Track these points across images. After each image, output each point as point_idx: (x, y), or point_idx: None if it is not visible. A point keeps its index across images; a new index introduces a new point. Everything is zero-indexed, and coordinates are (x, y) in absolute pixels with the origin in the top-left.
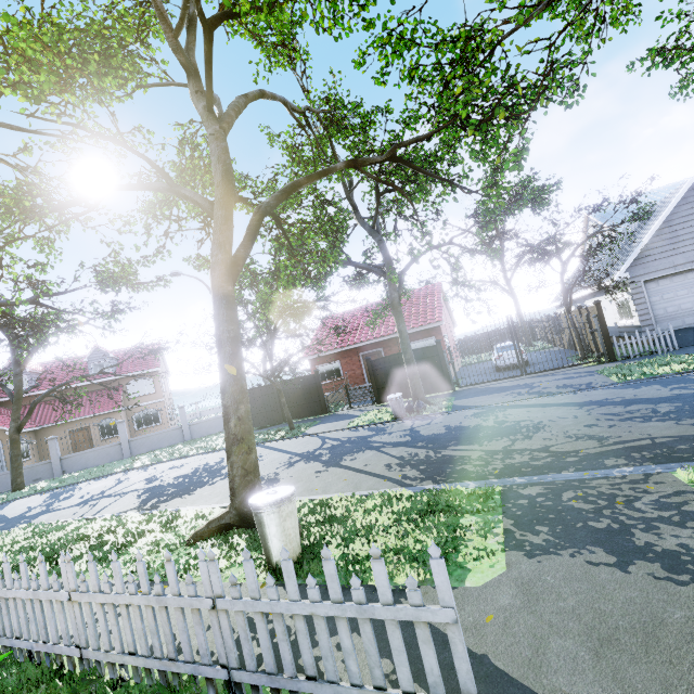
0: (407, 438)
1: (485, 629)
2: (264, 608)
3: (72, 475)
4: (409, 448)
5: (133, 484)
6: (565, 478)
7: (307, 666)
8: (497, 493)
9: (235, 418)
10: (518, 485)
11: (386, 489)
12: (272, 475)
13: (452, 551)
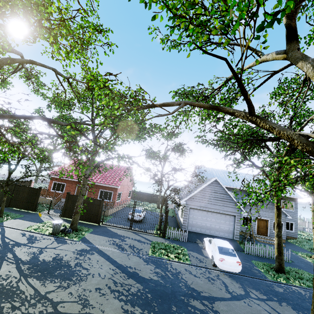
0: (28, 257)
1: None
2: None
3: None
4: (15, 268)
5: None
6: None
7: None
8: None
9: None
10: None
11: None
12: None
13: None
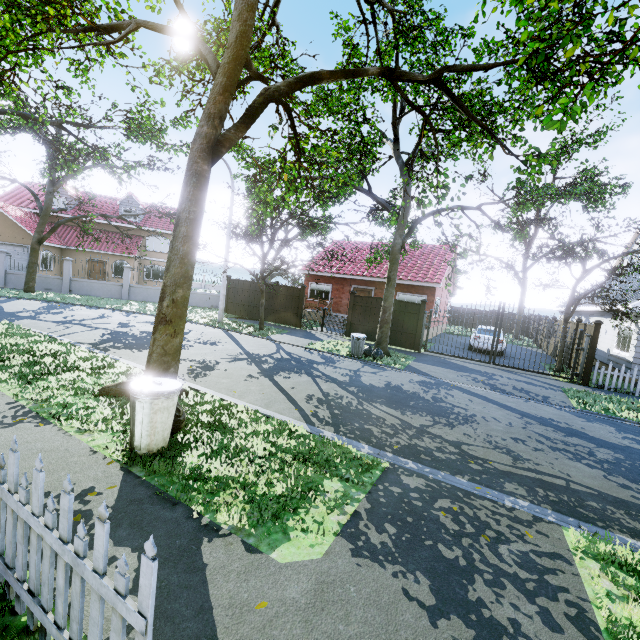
0: (346, 378)
1: (248, 615)
2: (12, 505)
3: (73, 296)
4: (340, 388)
5: (109, 323)
6: (454, 483)
7: (31, 579)
8: (380, 469)
9: (170, 299)
10: (406, 469)
11: (290, 418)
12: (213, 362)
13: (291, 510)
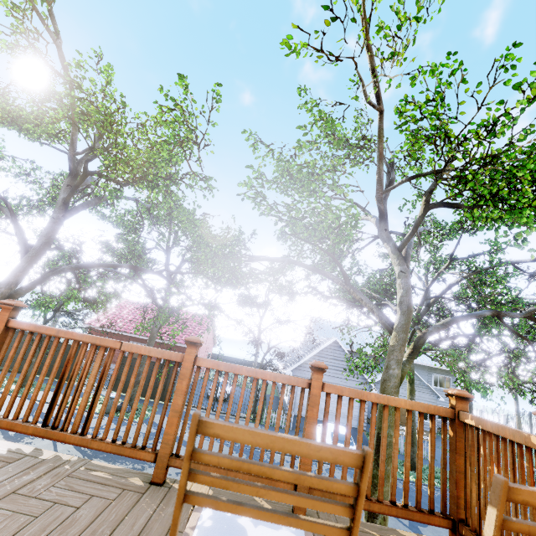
0: None
1: None
2: None
3: None
4: (74, 448)
5: None
6: None
7: None
8: None
9: None
10: None
11: None
12: None
13: None
